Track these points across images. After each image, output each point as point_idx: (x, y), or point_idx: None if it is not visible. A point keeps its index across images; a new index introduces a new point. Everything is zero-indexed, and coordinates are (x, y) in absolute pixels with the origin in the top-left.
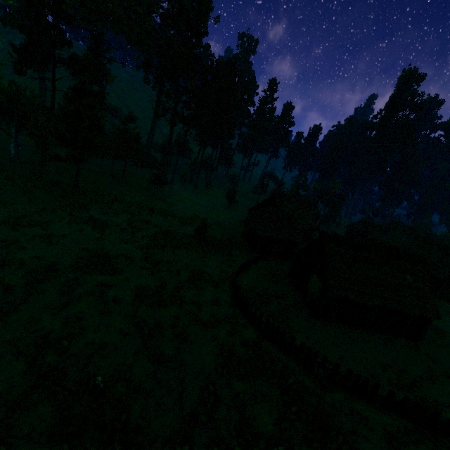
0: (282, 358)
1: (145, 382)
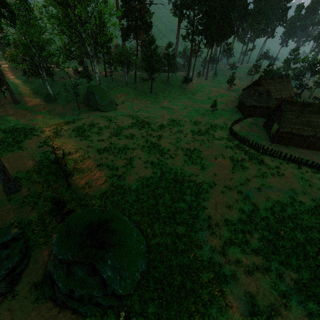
0: (247, 148)
1: (202, 150)
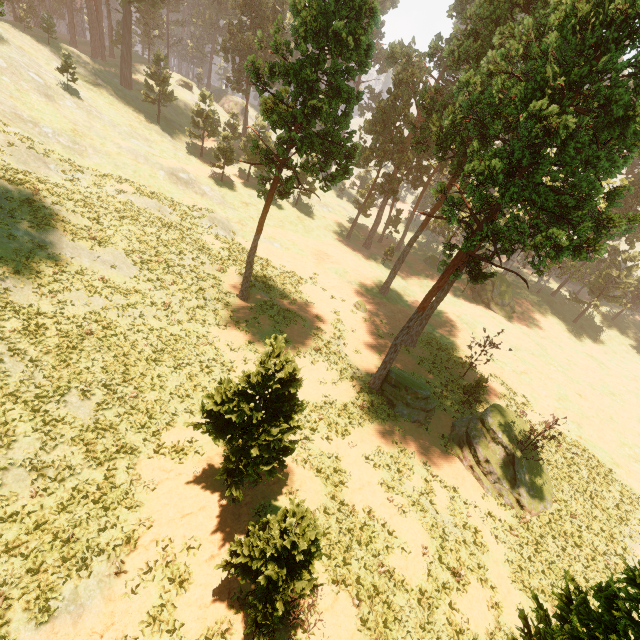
0: None
1: None
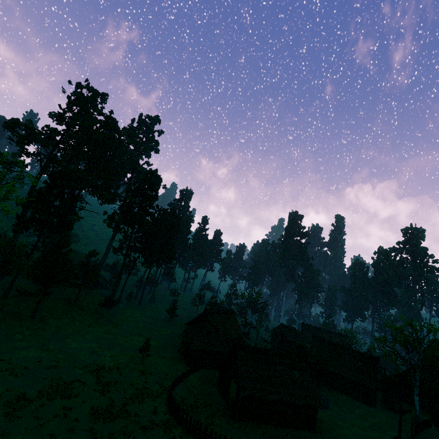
0: None
1: None
